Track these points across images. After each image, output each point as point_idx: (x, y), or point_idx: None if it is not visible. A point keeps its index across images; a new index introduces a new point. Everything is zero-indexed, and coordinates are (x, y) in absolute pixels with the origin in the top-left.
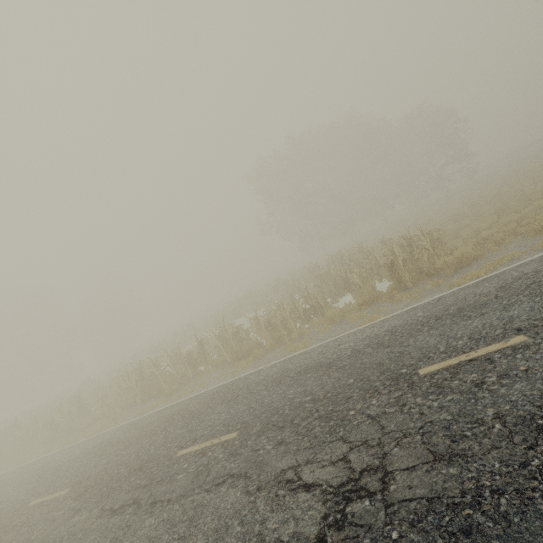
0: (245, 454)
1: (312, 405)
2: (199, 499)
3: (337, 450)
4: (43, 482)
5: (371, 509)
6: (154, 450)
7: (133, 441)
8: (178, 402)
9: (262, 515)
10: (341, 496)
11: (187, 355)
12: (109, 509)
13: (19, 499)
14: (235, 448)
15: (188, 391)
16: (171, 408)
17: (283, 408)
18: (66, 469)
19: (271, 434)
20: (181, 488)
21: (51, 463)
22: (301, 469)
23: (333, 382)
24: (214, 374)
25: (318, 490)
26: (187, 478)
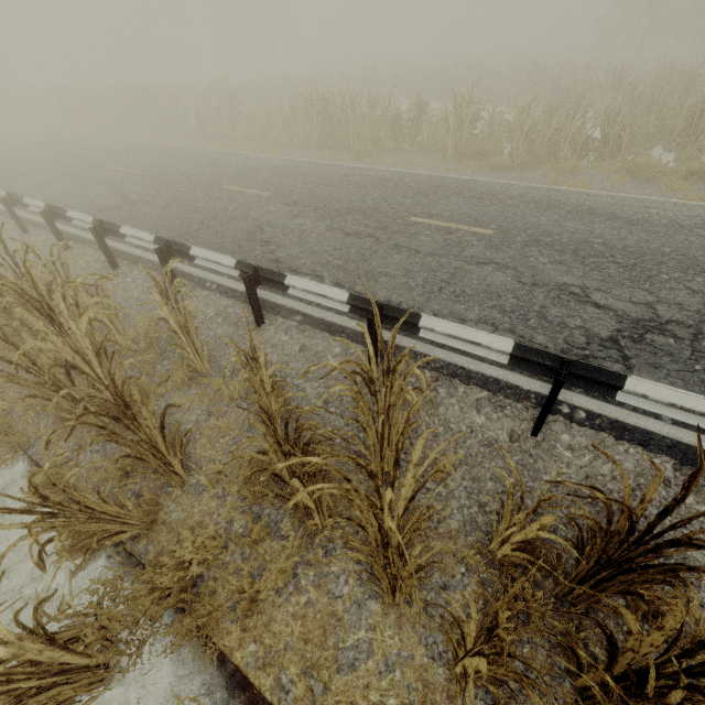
0: (510, 253)
1: (605, 249)
2: (458, 264)
3: (639, 296)
4: (225, 174)
5: (675, 346)
6: (374, 203)
7: (335, 183)
8: (382, 169)
9: (542, 303)
10: (640, 326)
11: (395, 114)
12: (340, 230)
13: (203, 177)
14: (494, 244)
15: (389, 164)
16: (374, 171)
17: (560, 236)
18: (250, 174)
19: (545, 252)
20: (429, 248)
21: (220, 160)
22: (590, 292)
23: (637, 240)
24: (424, 160)
25: (612, 313)
26: (435, 243)
